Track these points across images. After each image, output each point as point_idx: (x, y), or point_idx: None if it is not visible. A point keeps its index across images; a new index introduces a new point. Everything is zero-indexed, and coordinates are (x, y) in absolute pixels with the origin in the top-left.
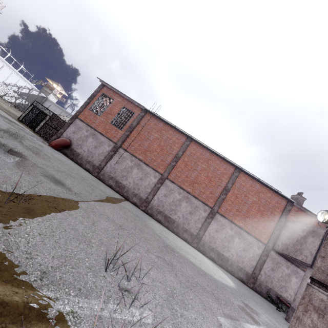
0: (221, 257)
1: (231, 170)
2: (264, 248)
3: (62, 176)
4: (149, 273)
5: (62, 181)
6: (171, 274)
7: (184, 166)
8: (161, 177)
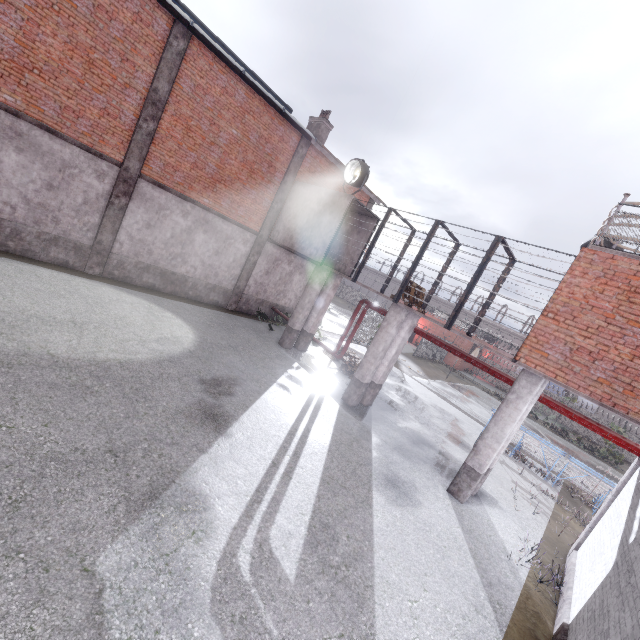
0: (171, 278)
1: (160, 25)
2: (255, 241)
3: None
4: None
5: None
6: None
7: None
8: None
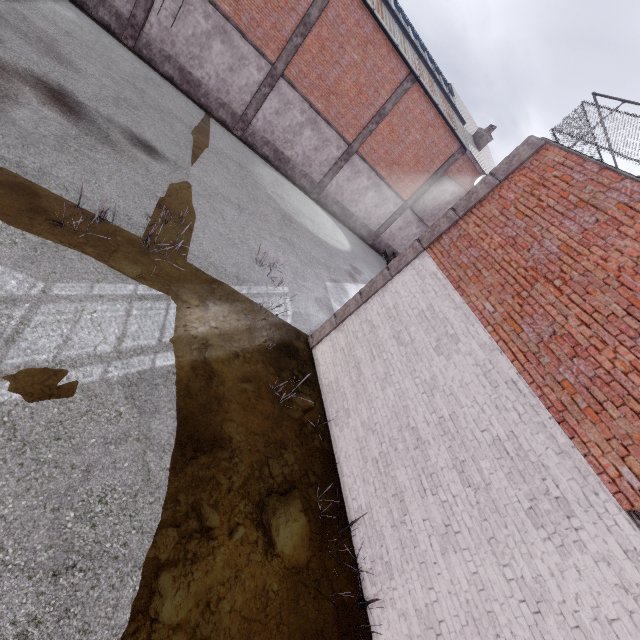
0: (346, 212)
1: (402, 75)
2: (401, 206)
3: (131, 118)
4: (279, 260)
5: (147, 141)
6: (293, 256)
7: (318, 50)
8: (271, 71)
